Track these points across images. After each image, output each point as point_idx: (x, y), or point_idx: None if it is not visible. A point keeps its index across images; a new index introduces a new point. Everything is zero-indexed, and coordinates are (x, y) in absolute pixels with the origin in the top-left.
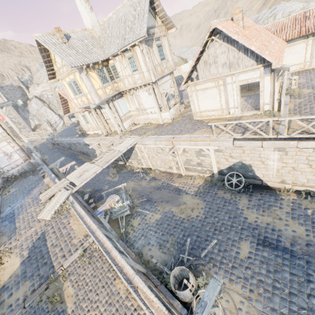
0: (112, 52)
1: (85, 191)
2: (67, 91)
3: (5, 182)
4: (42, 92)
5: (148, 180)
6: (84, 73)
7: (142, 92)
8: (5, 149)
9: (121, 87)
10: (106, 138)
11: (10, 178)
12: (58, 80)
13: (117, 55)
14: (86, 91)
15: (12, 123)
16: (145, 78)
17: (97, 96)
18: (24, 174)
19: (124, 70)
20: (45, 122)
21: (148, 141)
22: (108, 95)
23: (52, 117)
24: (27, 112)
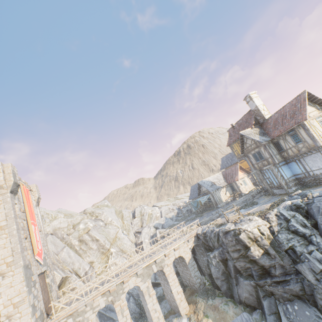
0: None
1: None
2: None
3: None
4: (53, 230)
5: None
6: None
7: None
8: None
9: None
10: None
11: None
12: None
13: None
14: None
15: None
16: None
17: None
18: None
19: None
20: (71, 273)
21: None
22: None
23: (79, 264)
24: None
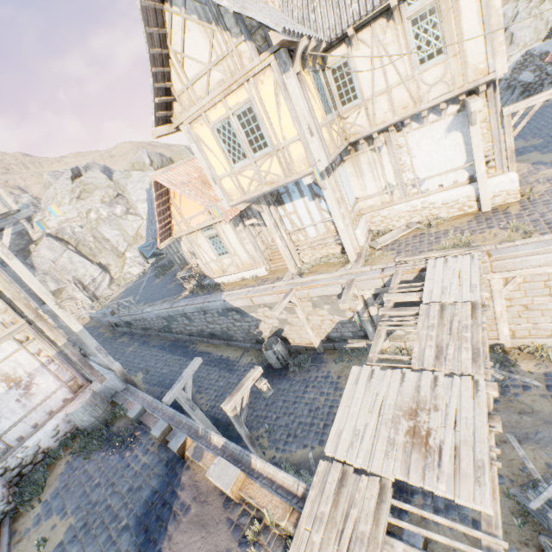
0: (360, 10)
1: (296, 462)
2: (205, 156)
3: (12, 491)
4: (60, 224)
5: (544, 390)
6: (297, 67)
7: (423, 132)
8: (11, 368)
9: (356, 129)
10: (313, 278)
11: (29, 467)
12: (175, 129)
13: (366, 25)
14: (290, 133)
15: (31, 278)
16: (467, 74)
17: (323, 146)
18: (75, 440)
19: (384, 68)
20: (70, 283)
21: (544, 253)
22: (336, 148)
23: (85, 270)
24: (30, 269)
